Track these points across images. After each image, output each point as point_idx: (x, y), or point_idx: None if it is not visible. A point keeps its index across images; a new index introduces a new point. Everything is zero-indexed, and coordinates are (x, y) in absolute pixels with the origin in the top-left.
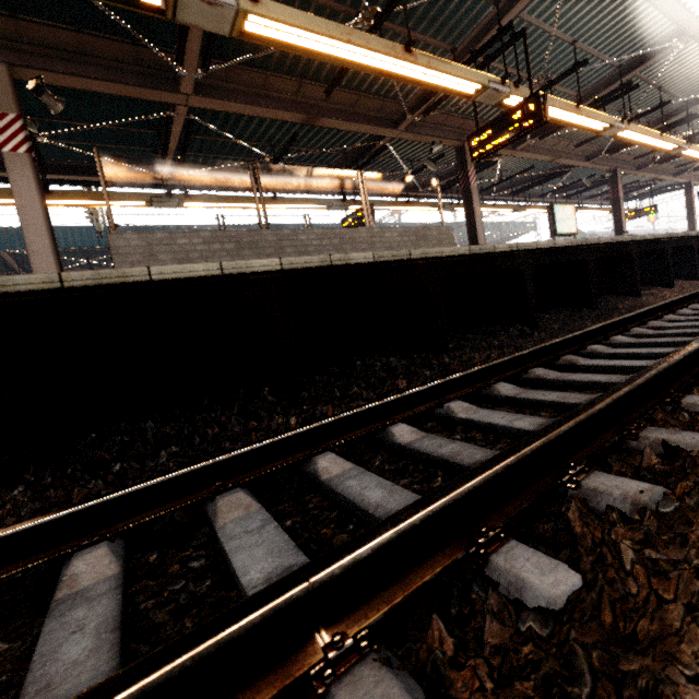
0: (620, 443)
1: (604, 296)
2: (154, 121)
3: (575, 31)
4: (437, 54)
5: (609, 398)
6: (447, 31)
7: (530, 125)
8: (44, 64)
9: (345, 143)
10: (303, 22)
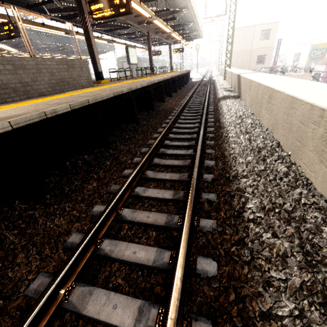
0: (197, 200)
1: (154, 102)
2: None
3: None
4: None
5: (194, 187)
6: None
7: (124, 11)
8: None
9: None
10: None
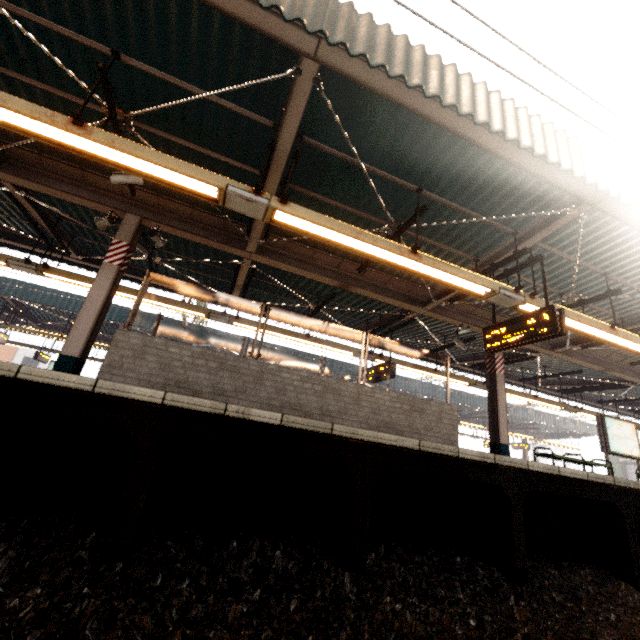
0: None
1: None
2: (234, 265)
3: (605, 265)
4: (462, 260)
5: None
6: (470, 246)
7: (544, 332)
8: (165, 221)
9: (382, 309)
10: (319, 220)
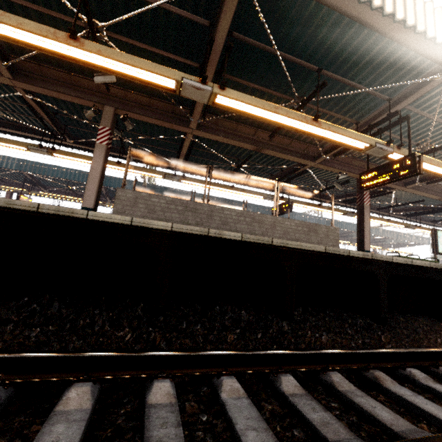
0: None
1: None
2: (179, 139)
3: None
4: (346, 124)
5: None
6: (353, 112)
7: (406, 173)
8: (131, 109)
9: (283, 164)
10: (248, 100)
